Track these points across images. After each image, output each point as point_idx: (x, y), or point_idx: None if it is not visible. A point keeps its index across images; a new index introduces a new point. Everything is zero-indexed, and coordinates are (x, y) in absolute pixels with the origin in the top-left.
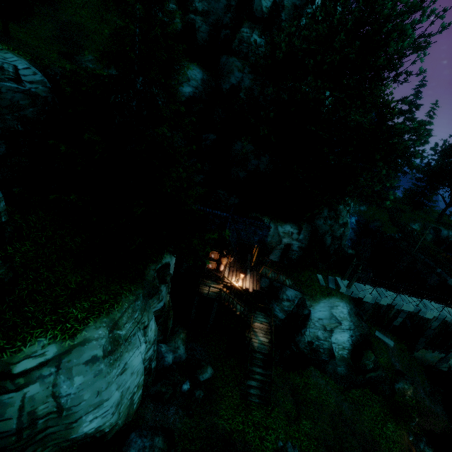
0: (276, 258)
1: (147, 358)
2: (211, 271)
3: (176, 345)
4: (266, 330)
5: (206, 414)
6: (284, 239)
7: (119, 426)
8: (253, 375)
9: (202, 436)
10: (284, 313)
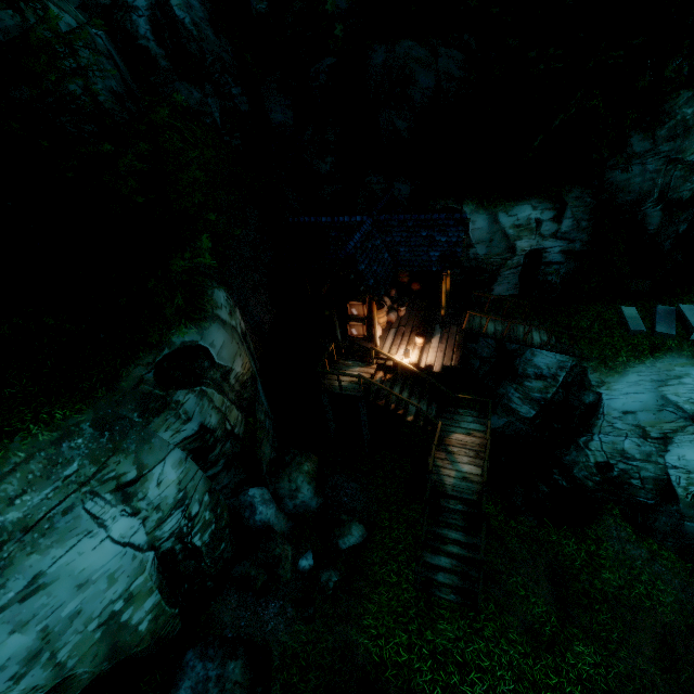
0: (510, 289)
1: (168, 535)
2: (356, 342)
3: (292, 485)
4: (478, 449)
5: (338, 619)
6: (522, 242)
7: (92, 672)
8: (442, 545)
9: (323, 664)
10: (532, 405)
